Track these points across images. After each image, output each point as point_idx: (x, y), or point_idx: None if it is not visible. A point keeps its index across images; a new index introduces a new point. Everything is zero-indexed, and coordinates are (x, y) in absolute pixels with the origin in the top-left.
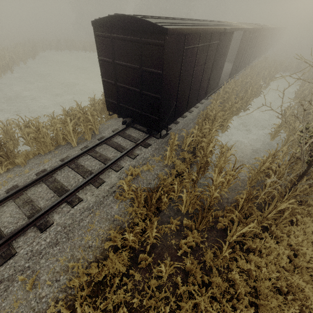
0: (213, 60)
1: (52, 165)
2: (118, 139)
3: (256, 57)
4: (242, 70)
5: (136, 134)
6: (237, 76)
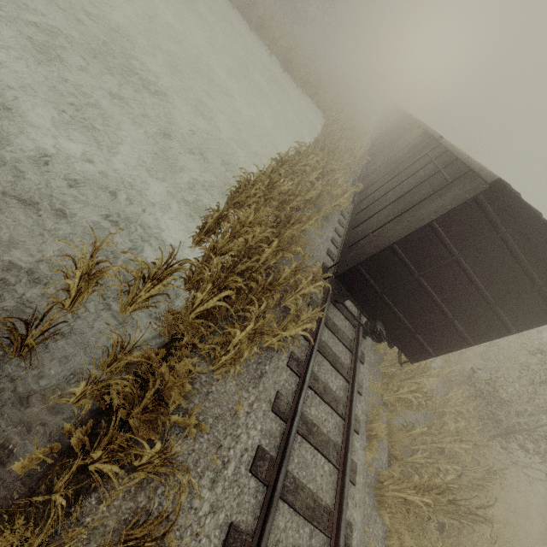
0: None
1: (264, 427)
2: (325, 334)
3: None
4: None
5: (339, 320)
6: None
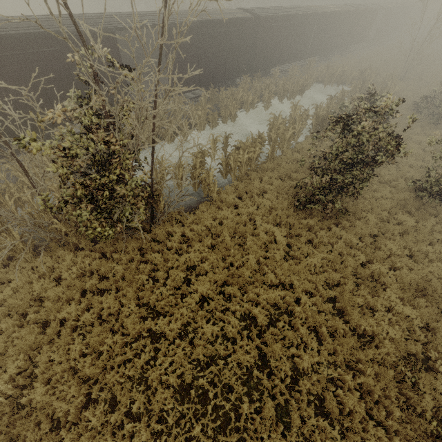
0: (70, 71)
1: None
2: None
3: (286, 60)
4: (260, 80)
5: None
6: (207, 90)
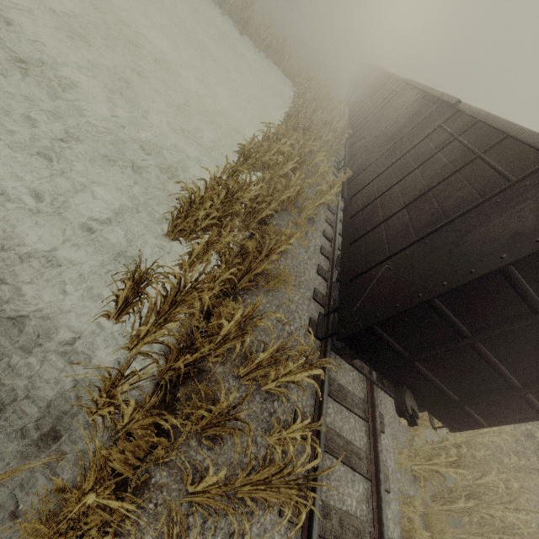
0: None
1: None
2: (329, 411)
3: None
4: None
5: (345, 375)
6: None
